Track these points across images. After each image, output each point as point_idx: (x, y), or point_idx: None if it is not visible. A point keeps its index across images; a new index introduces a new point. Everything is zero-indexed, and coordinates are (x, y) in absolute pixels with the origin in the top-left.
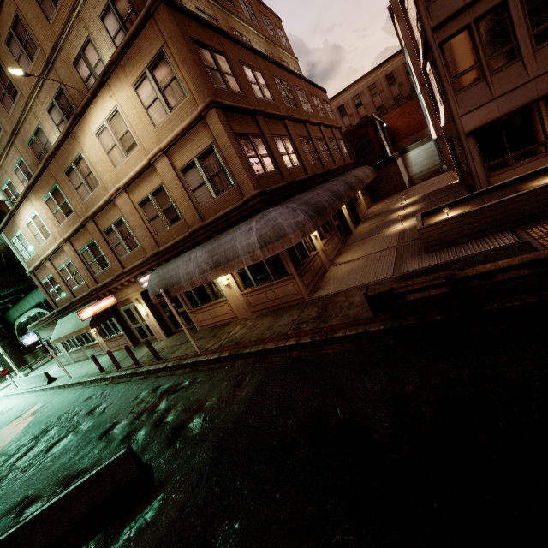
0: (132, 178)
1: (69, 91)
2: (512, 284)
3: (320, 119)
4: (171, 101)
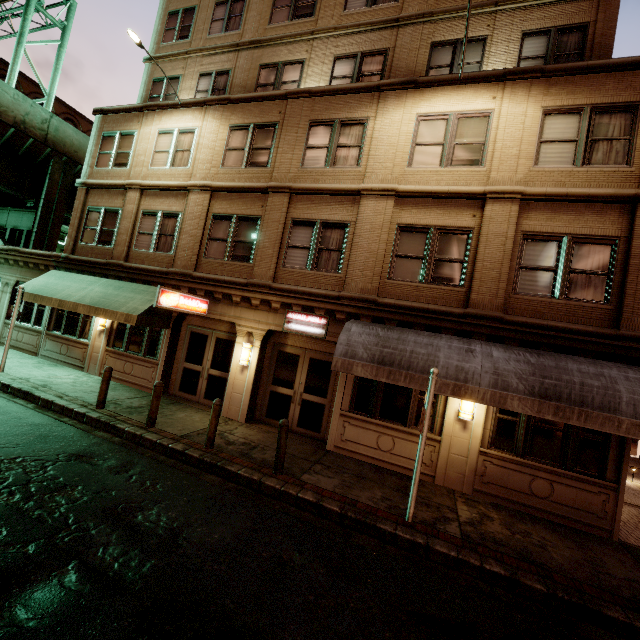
0: (430, 192)
1: (395, 60)
2: None
3: None
4: (595, 157)
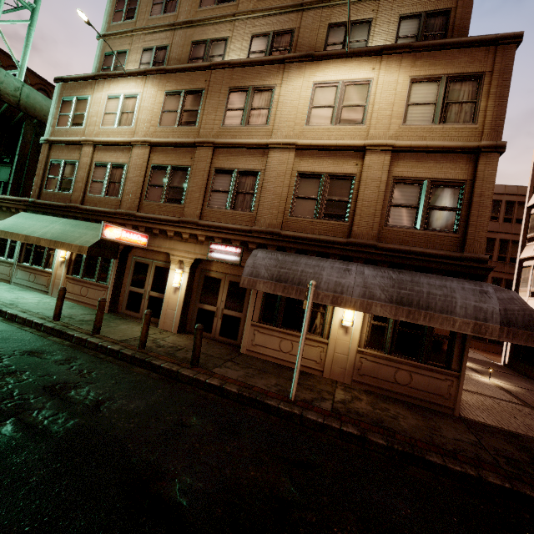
0: (322, 145)
1: (300, 38)
2: None
3: None
4: (449, 116)
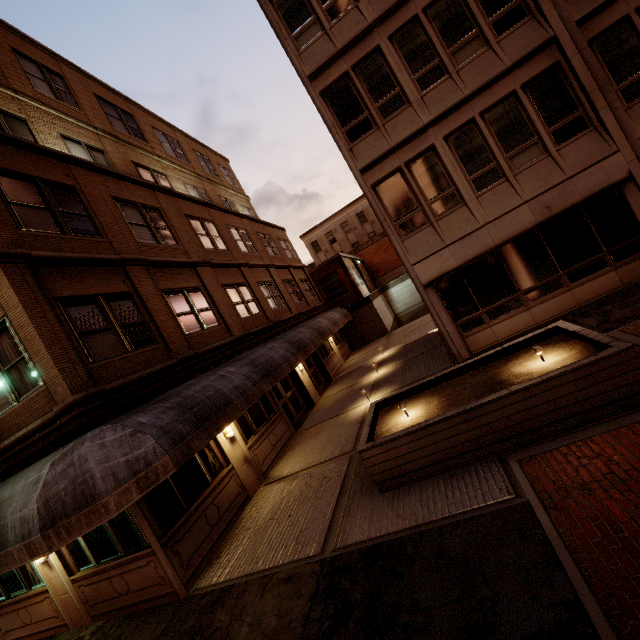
0: None
1: None
2: None
3: (270, 260)
4: None
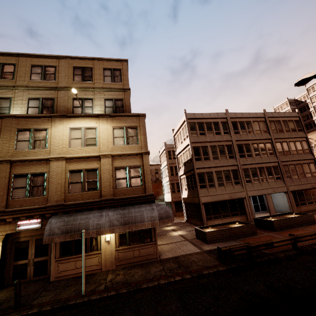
0: (79, 157)
1: (58, 102)
2: (255, 254)
3: None
4: (130, 142)
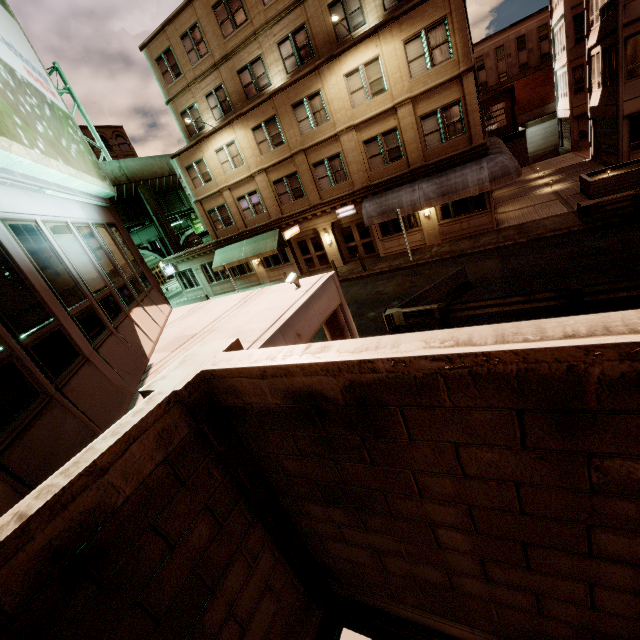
0: (369, 119)
1: (313, 29)
2: None
3: None
4: (436, 60)
